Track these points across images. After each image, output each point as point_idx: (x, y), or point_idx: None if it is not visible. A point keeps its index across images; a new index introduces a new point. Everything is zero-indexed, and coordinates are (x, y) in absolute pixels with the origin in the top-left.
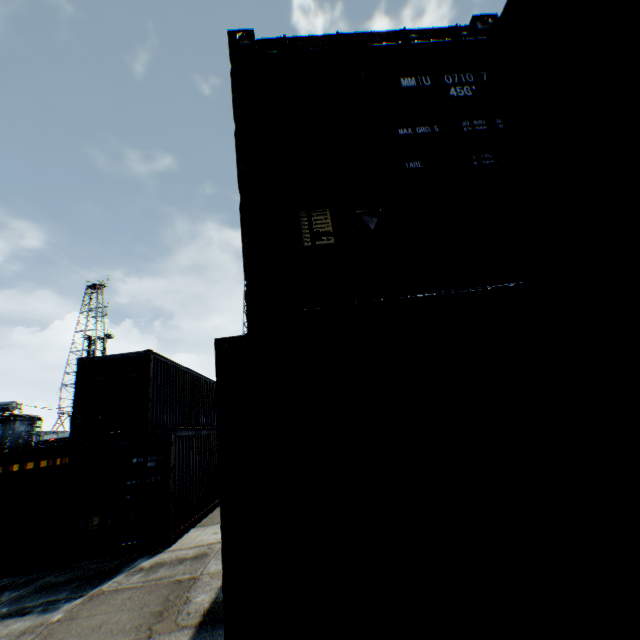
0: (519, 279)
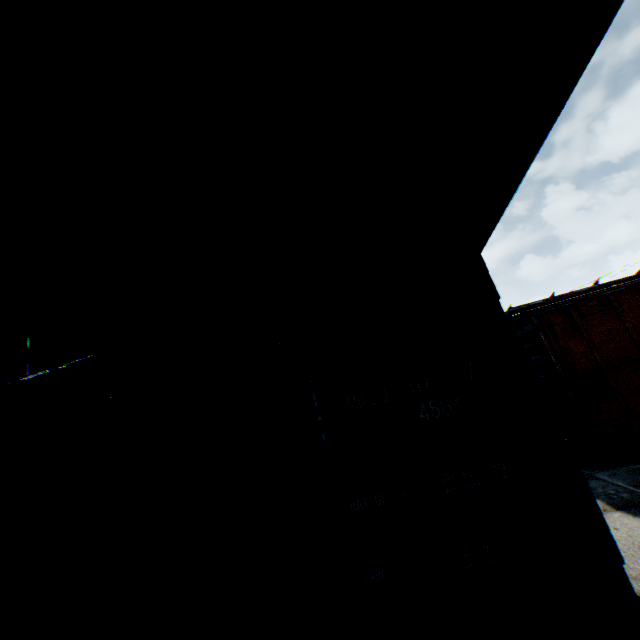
0: (86, 355)
